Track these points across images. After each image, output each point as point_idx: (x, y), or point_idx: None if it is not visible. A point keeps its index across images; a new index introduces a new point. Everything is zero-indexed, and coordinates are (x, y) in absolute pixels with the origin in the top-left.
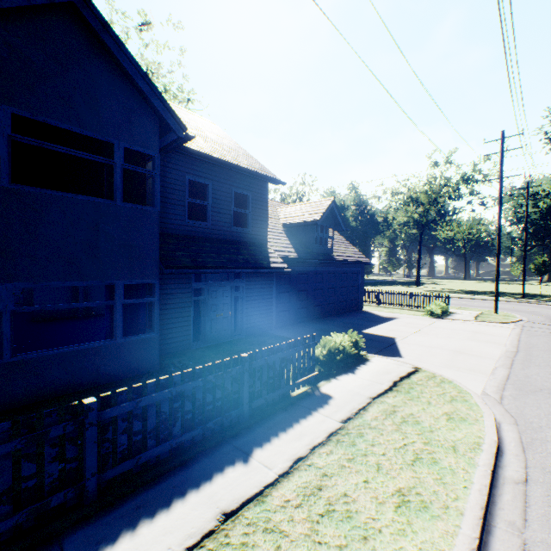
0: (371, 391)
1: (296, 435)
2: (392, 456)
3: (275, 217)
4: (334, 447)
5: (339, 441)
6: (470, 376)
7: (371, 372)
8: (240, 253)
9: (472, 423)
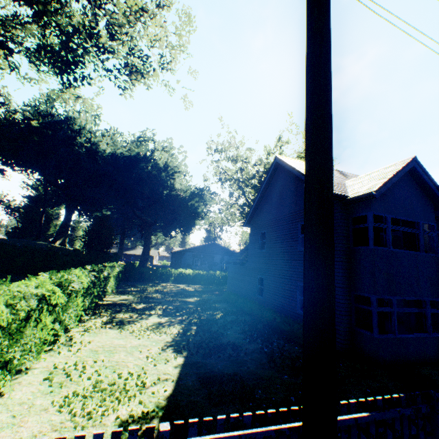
0: None
1: None
2: None
3: None
4: None
5: None
6: None
7: None
8: None
9: None
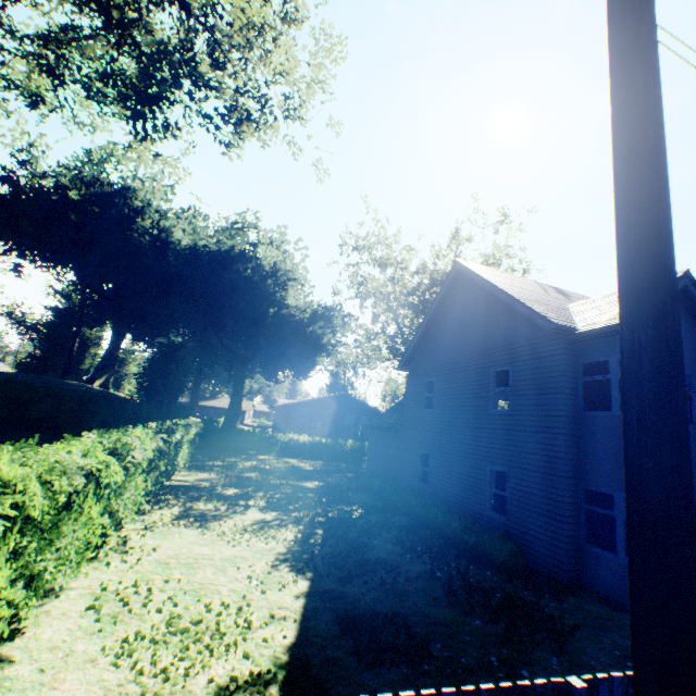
0: None
1: None
2: None
3: None
4: None
5: None
6: None
7: None
8: None
9: None
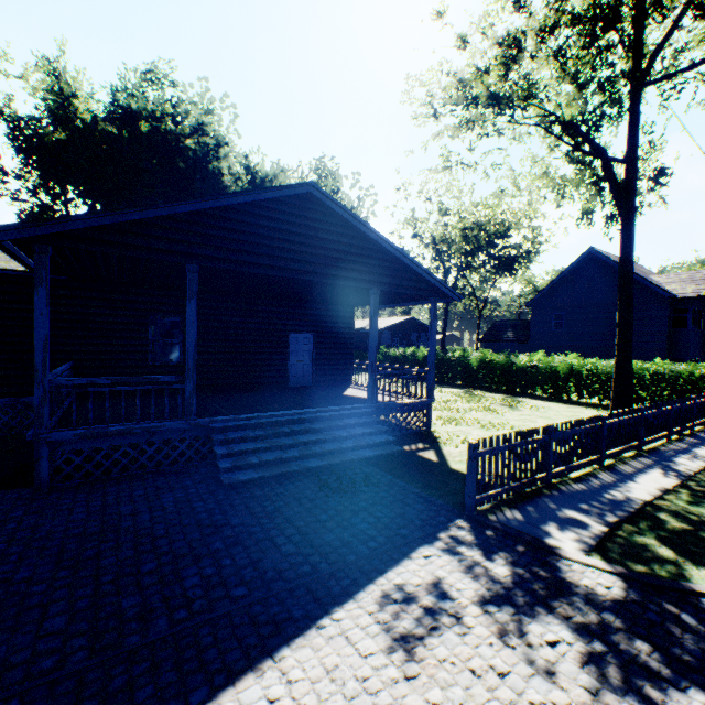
0: None
1: None
2: None
3: None
4: None
5: None
6: None
7: None
8: None
9: None
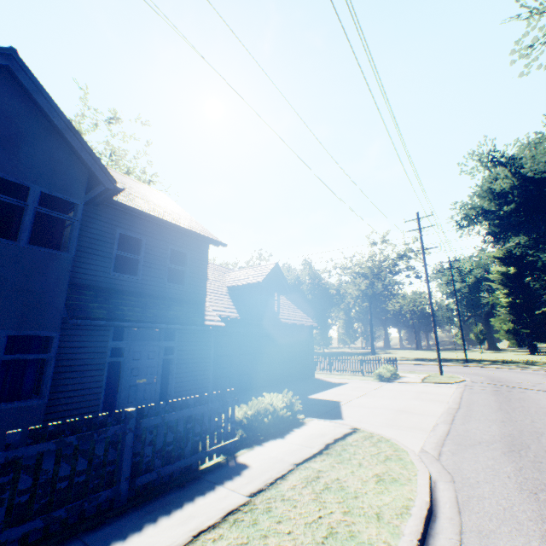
0: (298, 456)
1: (182, 518)
2: (299, 534)
3: (221, 280)
4: (227, 529)
5: (237, 520)
6: (410, 434)
7: (304, 435)
8: (171, 309)
9: (404, 483)
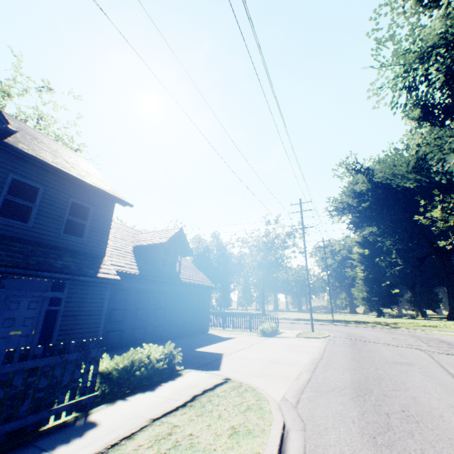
0: (159, 410)
1: None
2: None
3: (128, 240)
4: None
5: None
6: (276, 382)
7: (175, 387)
8: (62, 259)
9: (257, 434)
